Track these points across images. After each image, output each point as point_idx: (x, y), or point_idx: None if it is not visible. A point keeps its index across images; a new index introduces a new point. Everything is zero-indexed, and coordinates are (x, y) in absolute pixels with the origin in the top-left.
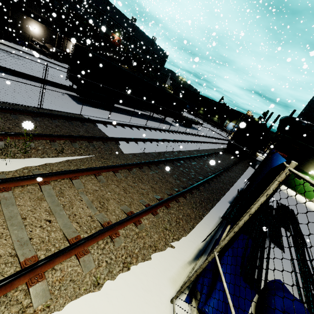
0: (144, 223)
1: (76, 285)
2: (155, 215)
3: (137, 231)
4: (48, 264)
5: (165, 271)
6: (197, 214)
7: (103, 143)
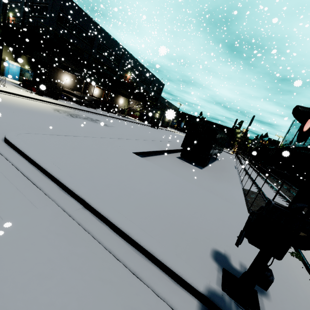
0: None
1: None
2: None
3: None
4: None
5: None
6: None
7: None
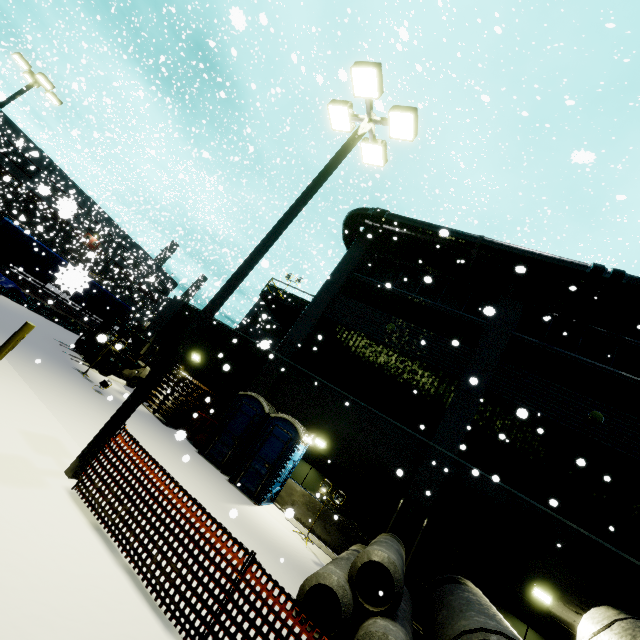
0: None
1: None
2: None
3: None
4: None
5: None
6: None
7: None
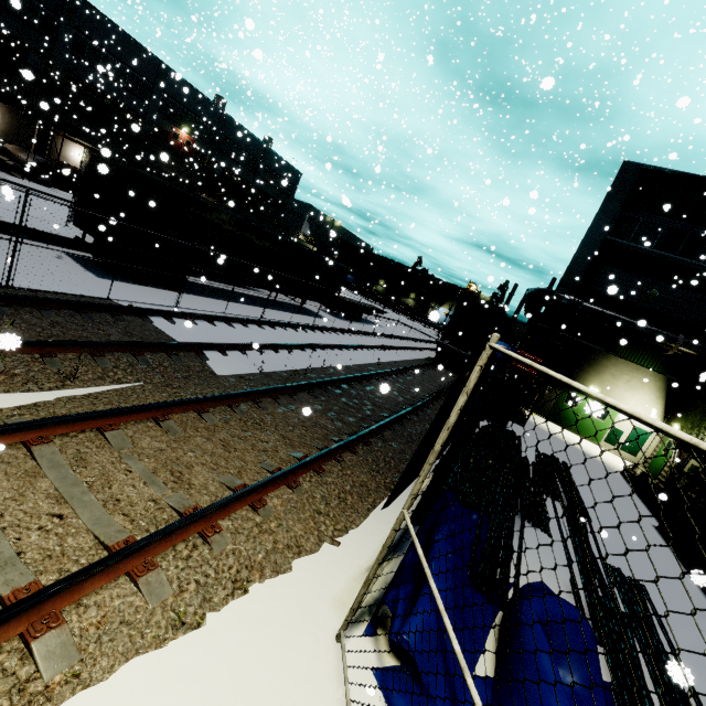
0: (272, 506)
1: (134, 631)
2: (295, 488)
3: (258, 520)
4: (70, 593)
5: (321, 589)
6: (381, 482)
7: (168, 355)
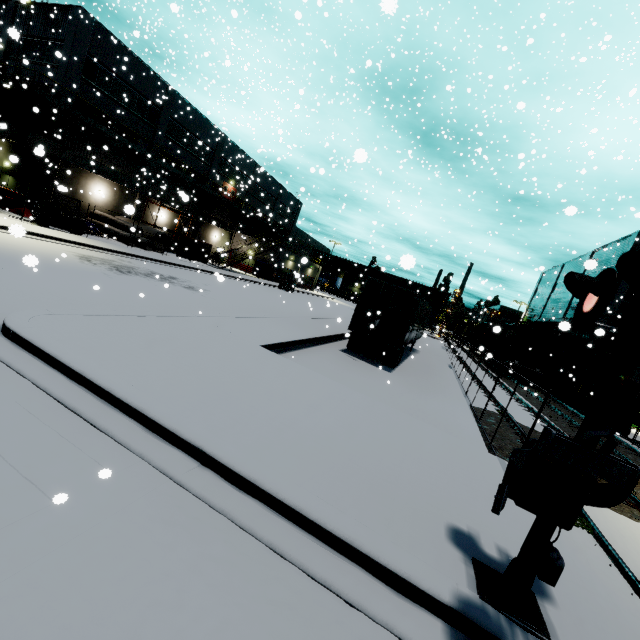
0: None
1: None
2: None
3: None
4: None
5: None
6: None
7: None
